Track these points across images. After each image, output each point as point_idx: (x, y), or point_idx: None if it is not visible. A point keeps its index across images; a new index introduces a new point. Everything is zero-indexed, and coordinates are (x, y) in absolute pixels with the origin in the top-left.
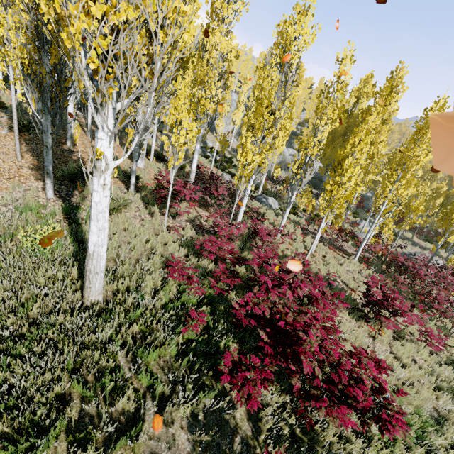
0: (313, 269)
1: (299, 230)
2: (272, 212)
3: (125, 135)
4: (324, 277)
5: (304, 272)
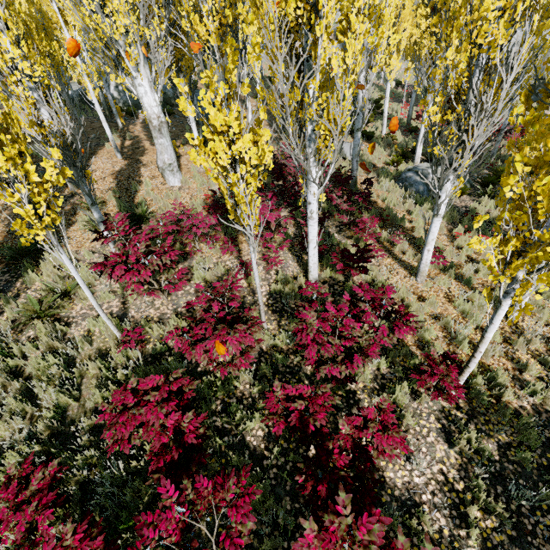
0: (497, 391)
1: (489, 248)
2: (429, 207)
3: (186, 129)
4: (530, 425)
5: (465, 398)
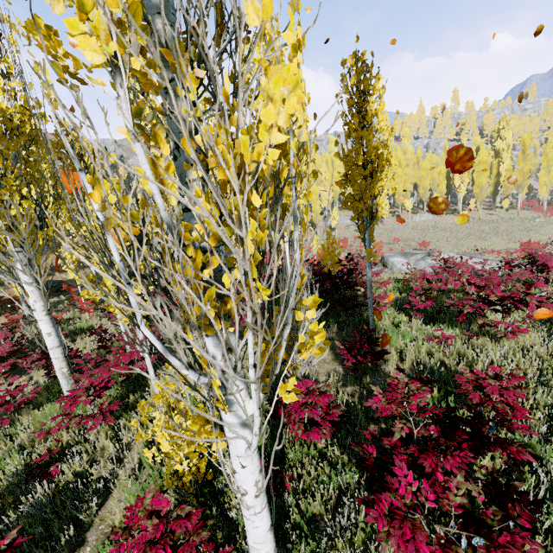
0: None
1: None
2: None
3: None
4: None
5: None
